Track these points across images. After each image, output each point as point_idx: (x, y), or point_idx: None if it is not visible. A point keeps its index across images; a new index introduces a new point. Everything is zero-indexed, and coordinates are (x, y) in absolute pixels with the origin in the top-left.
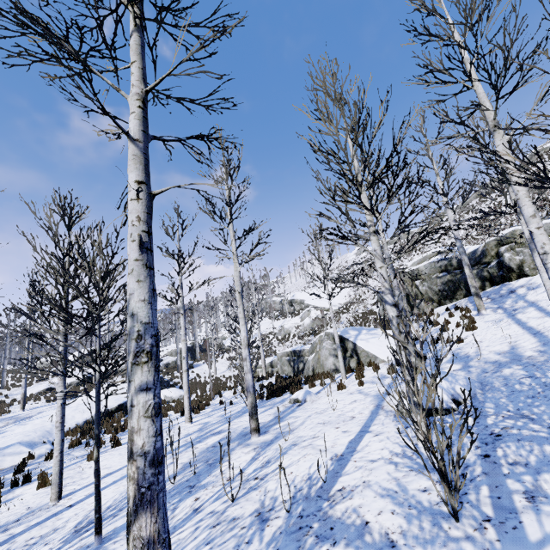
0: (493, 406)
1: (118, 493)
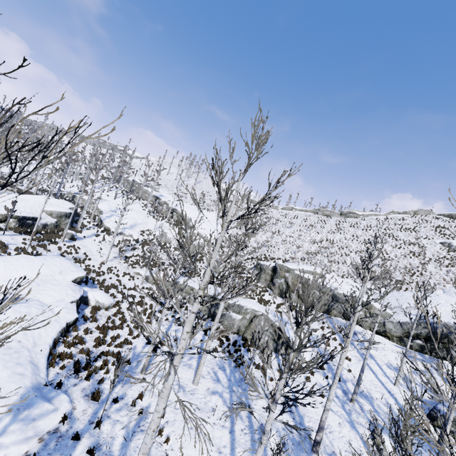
0: None
1: None
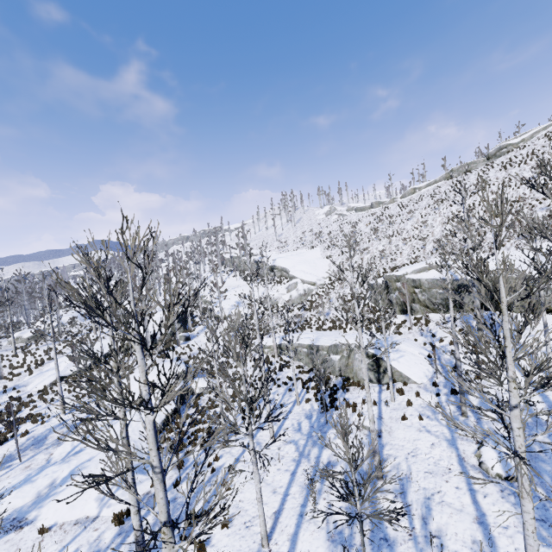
0: (550, 480)
1: (321, 541)
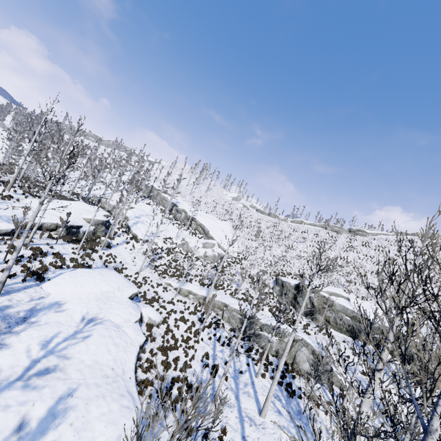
0: None
1: None
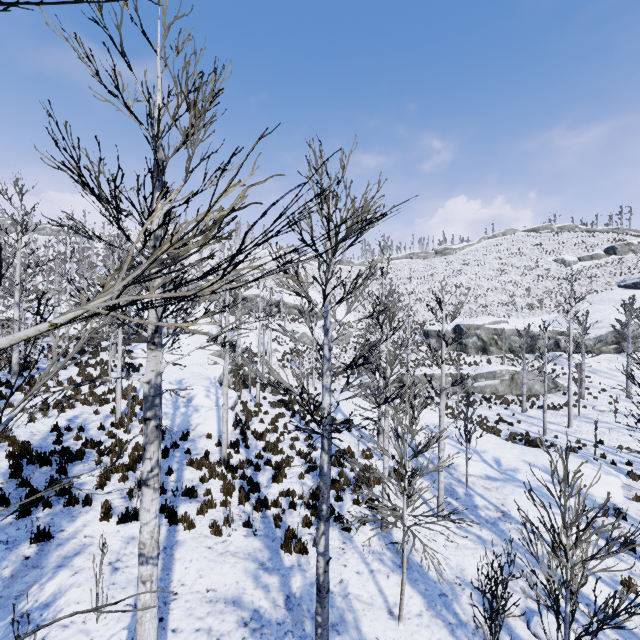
0: None
1: None
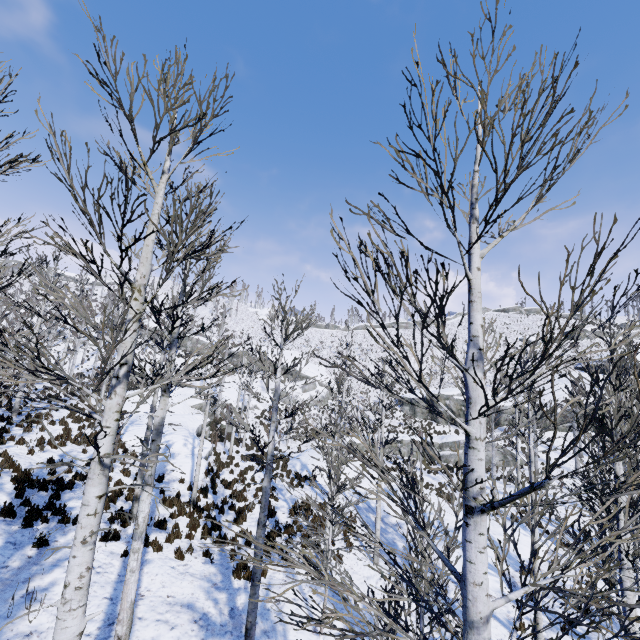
0: None
1: None
